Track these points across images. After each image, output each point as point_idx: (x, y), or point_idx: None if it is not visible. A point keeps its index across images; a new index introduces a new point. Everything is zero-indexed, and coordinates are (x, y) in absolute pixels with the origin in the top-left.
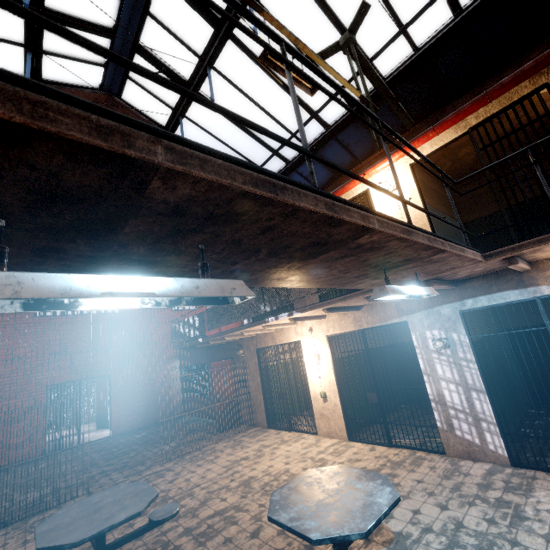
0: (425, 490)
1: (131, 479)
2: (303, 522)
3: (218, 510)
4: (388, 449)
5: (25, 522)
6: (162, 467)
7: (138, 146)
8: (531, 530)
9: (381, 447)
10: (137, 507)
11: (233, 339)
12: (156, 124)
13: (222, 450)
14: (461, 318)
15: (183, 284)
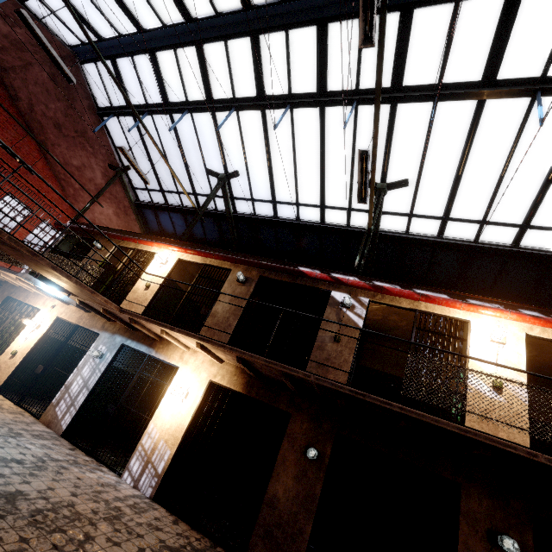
0: None
1: None
2: None
3: None
4: (12, 404)
5: None
6: None
7: None
8: (6, 439)
9: (10, 402)
10: None
11: None
12: (95, 100)
13: None
14: (119, 347)
15: None
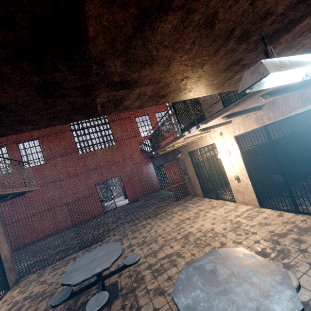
0: None
1: (132, 228)
2: None
3: (168, 254)
4: (295, 216)
5: (90, 247)
6: (146, 221)
7: None
8: None
9: (288, 213)
10: (108, 263)
11: (173, 148)
12: None
13: (176, 212)
14: None
15: None
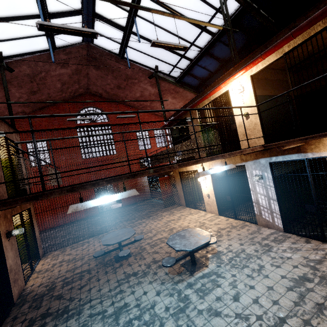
0: (239, 238)
1: (130, 225)
2: (175, 245)
3: (159, 238)
4: (234, 220)
5: (98, 236)
6: (141, 221)
7: (100, 184)
8: (269, 255)
9: (231, 219)
10: (129, 236)
11: None
12: (114, 53)
13: (164, 216)
14: (269, 166)
15: (118, 196)
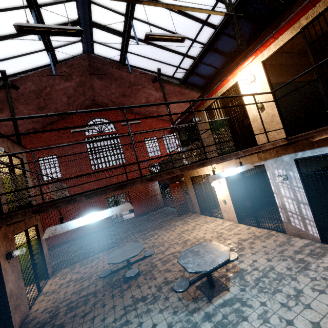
0: (265, 251)
1: (142, 237)
2: (187, 265)
3: (172, 252)
4: (256, 229)
5: (108, 250)
6: (153, 232)
7: (77, 200)
8: (307, 275)
9: (253, 227)
10: (136, 252)
11: None
12: (115, 61)
13: (178, 225)
14: (294, 163)
15: (108, 212)
